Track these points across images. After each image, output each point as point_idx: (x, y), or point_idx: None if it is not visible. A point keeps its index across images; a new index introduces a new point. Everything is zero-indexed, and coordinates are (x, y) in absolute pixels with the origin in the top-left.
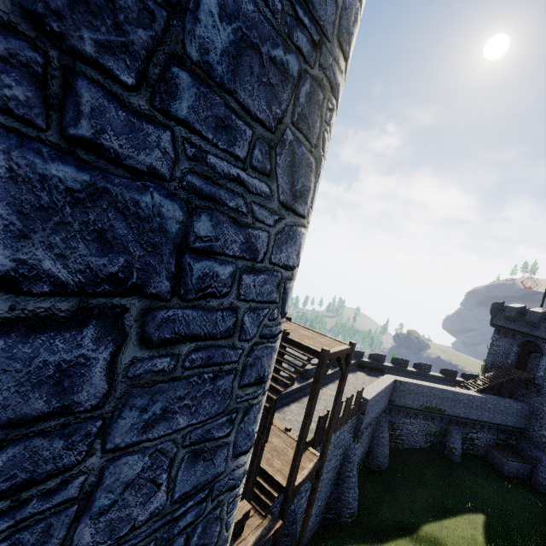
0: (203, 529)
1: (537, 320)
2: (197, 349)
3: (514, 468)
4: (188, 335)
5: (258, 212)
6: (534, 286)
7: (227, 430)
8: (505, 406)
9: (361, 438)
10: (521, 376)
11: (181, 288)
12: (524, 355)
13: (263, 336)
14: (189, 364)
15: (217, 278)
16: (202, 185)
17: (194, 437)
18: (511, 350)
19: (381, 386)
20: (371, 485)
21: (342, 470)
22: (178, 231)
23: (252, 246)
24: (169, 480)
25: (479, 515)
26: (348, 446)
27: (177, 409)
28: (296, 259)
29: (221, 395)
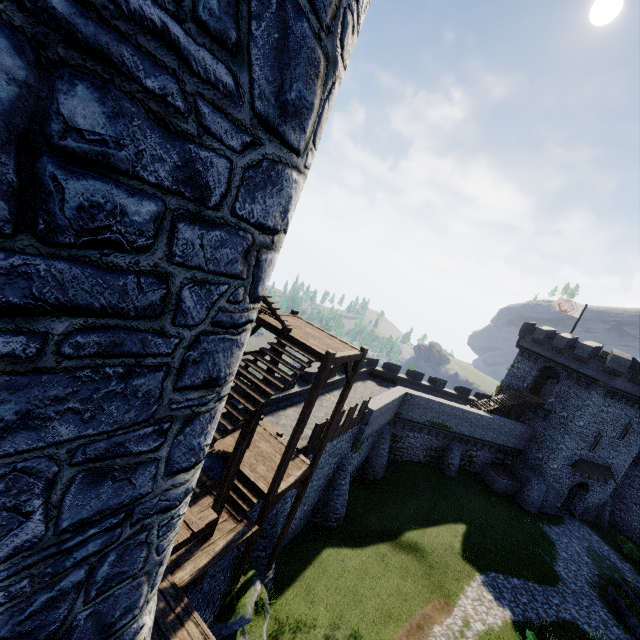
0: (118, 557)
1: (563, 346)
2: (87, 329)
3: (504, 486)
4: (66, 305)
5: (209, 118)
6: (570, 310)
7: (154, 443)
8: (510, 428)
9: (360, 448)
10: (533, 401)
11: (38, 220)
12: (541, 380)
13: (217, 324)
14: (73, 351)
15: (125, 218)
16: (73, 16)
17: (93, 452)
18: (530, 374)
19: (390, 398)
20: (362, 493)
21: (334, 478)
22: (17, 101)
23: (197, 178)
24: (48, 507)
25: (462, 525)
26: (344, 455)
27: (52, 415)
28: (280, 219)
29: (141, 398)
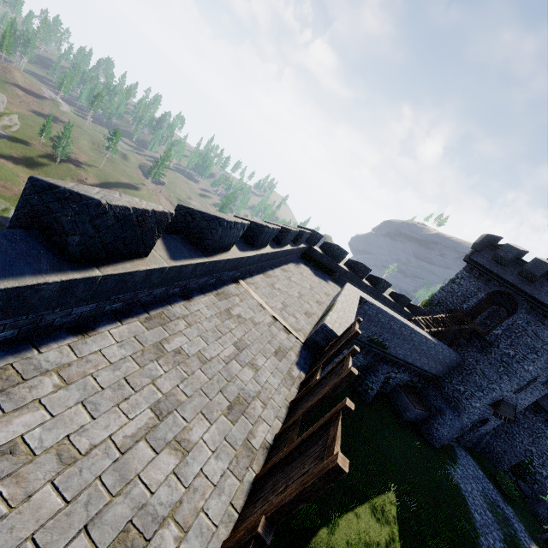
0: None
1: (540, 273)
2: None
3: (415, 415)
4: None
5: None
6: None
7: None
8: (445, 355)
9: None
10: (479, 329)
11: None
12: (485, 305)
13: None
14: None
15: None
16: None
17: None
18: (475, 295)
19: (353, 308)
20: None
21: None
22: None
23: None
24: None
25: (390, 497)
26: None
27: None
28: None
29: None
